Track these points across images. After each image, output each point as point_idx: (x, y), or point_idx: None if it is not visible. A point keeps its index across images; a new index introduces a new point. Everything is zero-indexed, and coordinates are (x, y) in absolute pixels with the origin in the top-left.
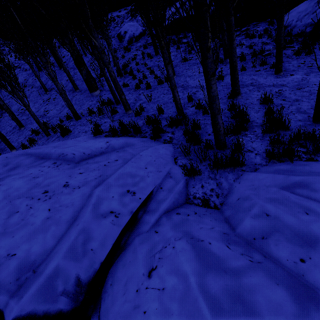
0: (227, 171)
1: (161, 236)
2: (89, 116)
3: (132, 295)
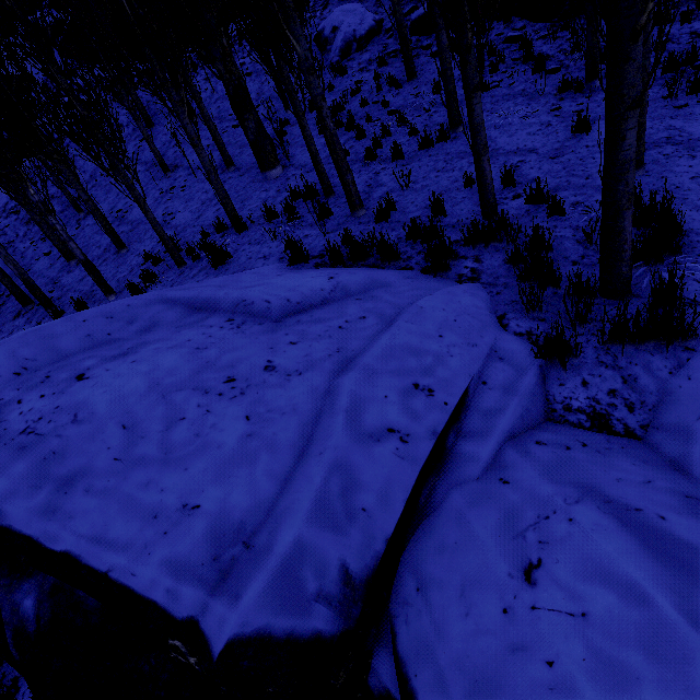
0: (645, 349)
1: (522, 492)
2: (266, 224)
3: (494, 619)
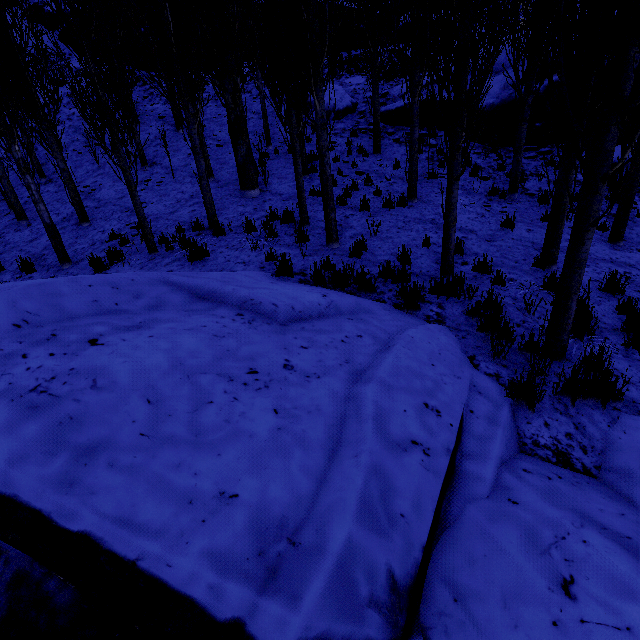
0: (587, 404)
1: (533, 513)
2: (244, 234)
3: (546, 631)
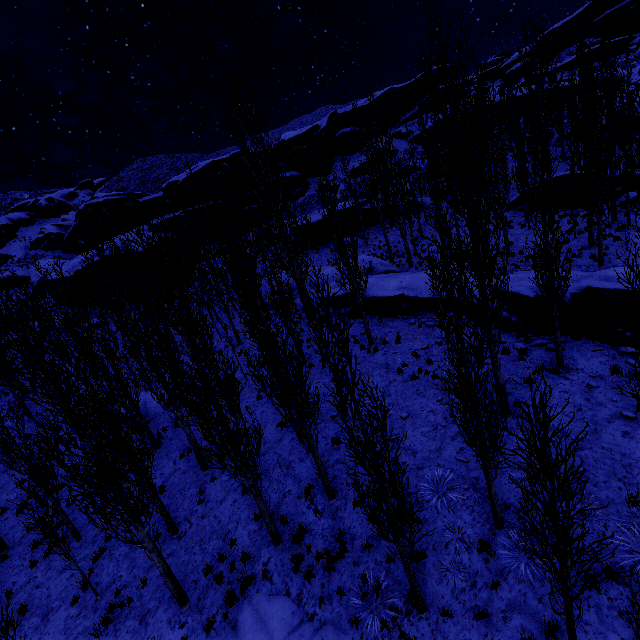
0: None
1: None
2: None
3: None
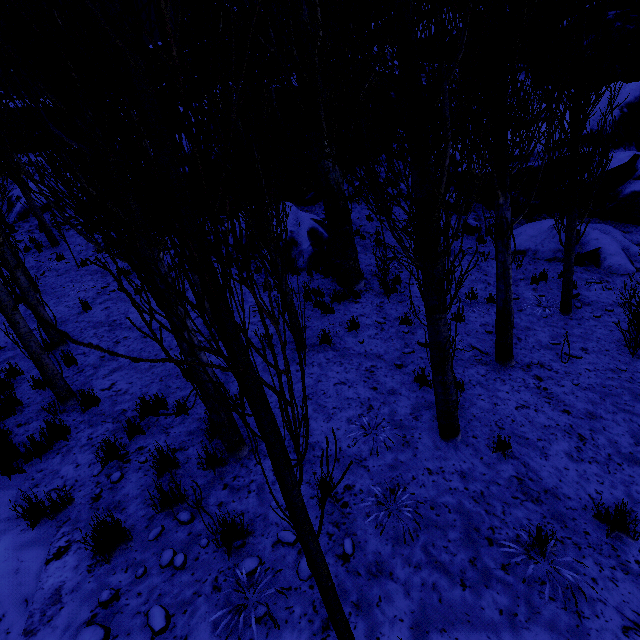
0: None
1: None
2: None
3: None
